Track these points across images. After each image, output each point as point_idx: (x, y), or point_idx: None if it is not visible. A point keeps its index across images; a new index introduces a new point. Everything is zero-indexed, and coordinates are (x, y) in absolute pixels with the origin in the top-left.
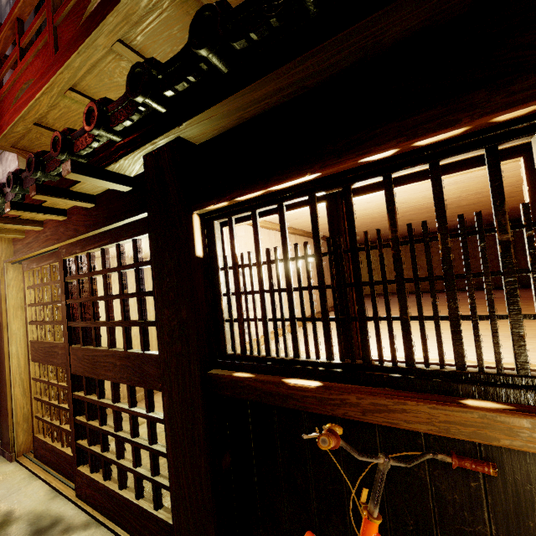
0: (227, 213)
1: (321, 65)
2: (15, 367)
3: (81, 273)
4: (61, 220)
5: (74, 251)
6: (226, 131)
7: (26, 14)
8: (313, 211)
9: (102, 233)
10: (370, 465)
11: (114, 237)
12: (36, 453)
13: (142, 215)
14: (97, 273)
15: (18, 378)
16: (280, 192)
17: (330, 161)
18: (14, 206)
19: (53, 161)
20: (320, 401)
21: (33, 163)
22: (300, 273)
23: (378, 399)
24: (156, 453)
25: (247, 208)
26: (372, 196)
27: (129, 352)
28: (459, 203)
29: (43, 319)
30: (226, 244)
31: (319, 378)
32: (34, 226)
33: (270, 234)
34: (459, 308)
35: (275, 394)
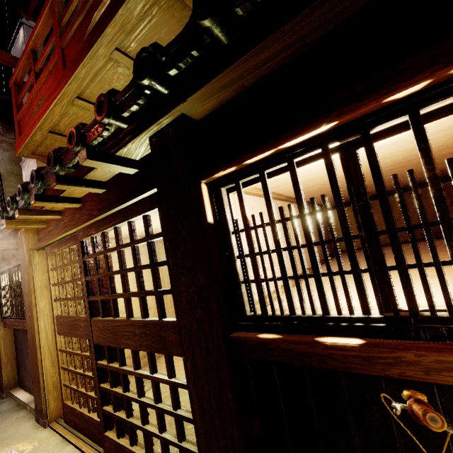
0: (234, 179)
1: (327, 16)
2: (44, 340)
3: (97, 252)
4: (76, 208)
5: (90, 233)
6: (225, 102)
7: (38, 45)
8: (328, 163)
9: (114, 213)
10: (449, 434)
11: (125, 215)
12: (66, 419)
13: (151, 192)
14: (112, 250)
15: (46, 350)
16: (291, 149)
17: (348, 106)
18: (38, 198)
19: (68, 154)
20: (367, 360)
21: (52, 159)
22: (320, 227)
23: (444, 355)
24: (181, 419)
25: (255, 171)
26: (361, 152)
27: (147, 320)
28: (437, 153)
29: (64, 296)
30: (233, 209)
31: (358, 334)
32: (54, 215)
33: (260, 200)
34: (447, 253)
35: (310, 354)
